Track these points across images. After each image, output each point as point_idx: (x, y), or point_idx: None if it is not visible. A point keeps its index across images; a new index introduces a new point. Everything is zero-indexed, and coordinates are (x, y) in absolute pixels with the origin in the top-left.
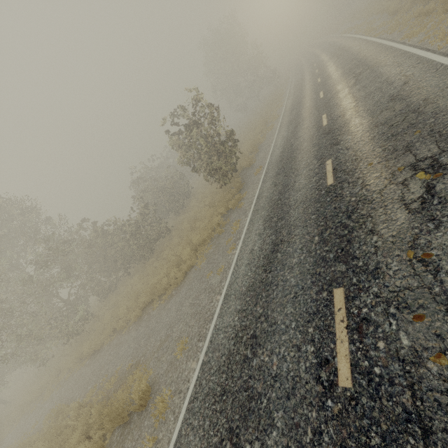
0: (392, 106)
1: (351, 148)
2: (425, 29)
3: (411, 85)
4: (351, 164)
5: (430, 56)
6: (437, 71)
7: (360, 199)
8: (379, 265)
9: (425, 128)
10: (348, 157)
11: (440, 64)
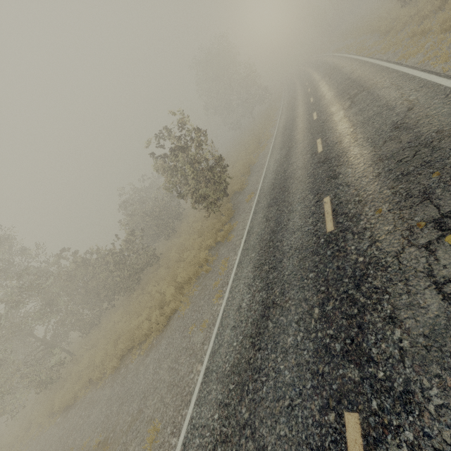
0: (397, 135)
1: (352, 184)
2: (423, 49)
3: (417, 112)
4: (353, 206)
5: (435, 79)
6: (447, 97)
7: (370, 261)
8: (411, 387)
9: (446, 169)
10: (349, 197)
11: (449, 88)
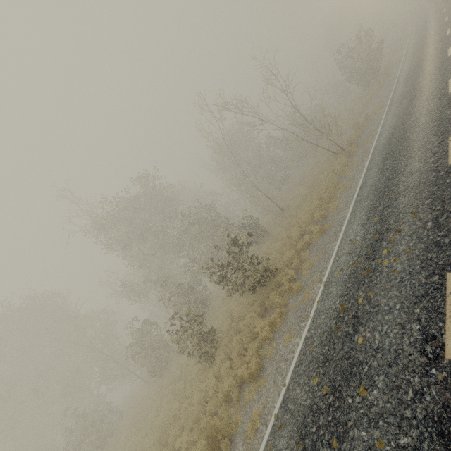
0: None
1: None
2: None
3: None
4: None
5: None
6: None
7: None
8: None
9: None
10: None
11: None
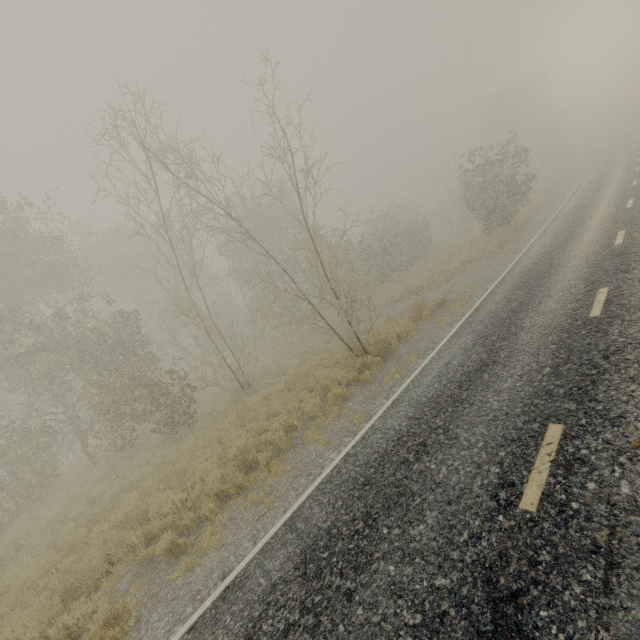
0: None
1: None
2: None
3: None
4: None
5: None
6: None
7: None
8: None
9: None
10: None
11: None
